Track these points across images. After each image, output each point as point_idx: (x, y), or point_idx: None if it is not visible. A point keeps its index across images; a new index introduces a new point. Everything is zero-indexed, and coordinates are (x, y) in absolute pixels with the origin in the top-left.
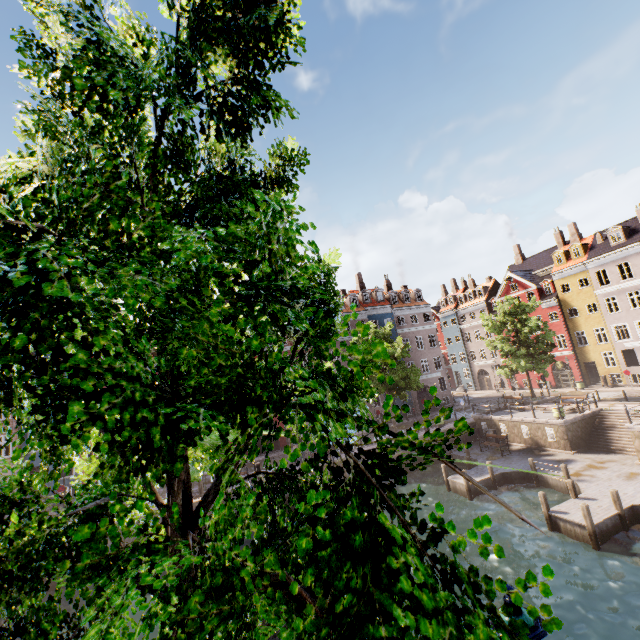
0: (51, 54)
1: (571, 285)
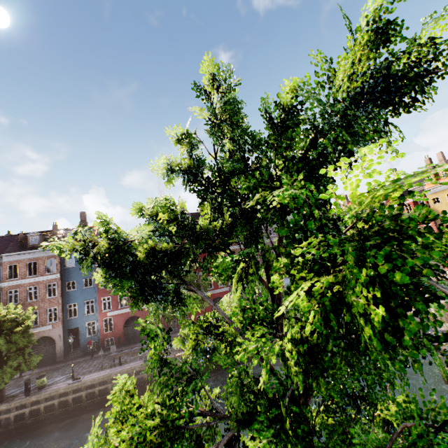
0: (209, 96)
1: (440, 198)
